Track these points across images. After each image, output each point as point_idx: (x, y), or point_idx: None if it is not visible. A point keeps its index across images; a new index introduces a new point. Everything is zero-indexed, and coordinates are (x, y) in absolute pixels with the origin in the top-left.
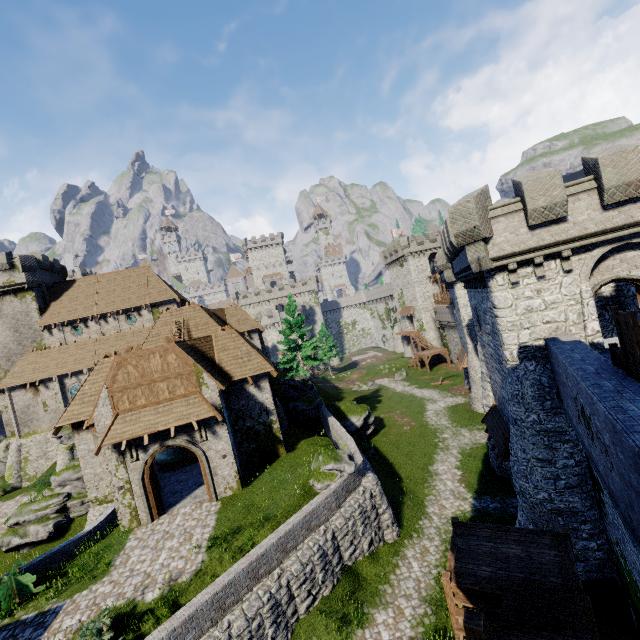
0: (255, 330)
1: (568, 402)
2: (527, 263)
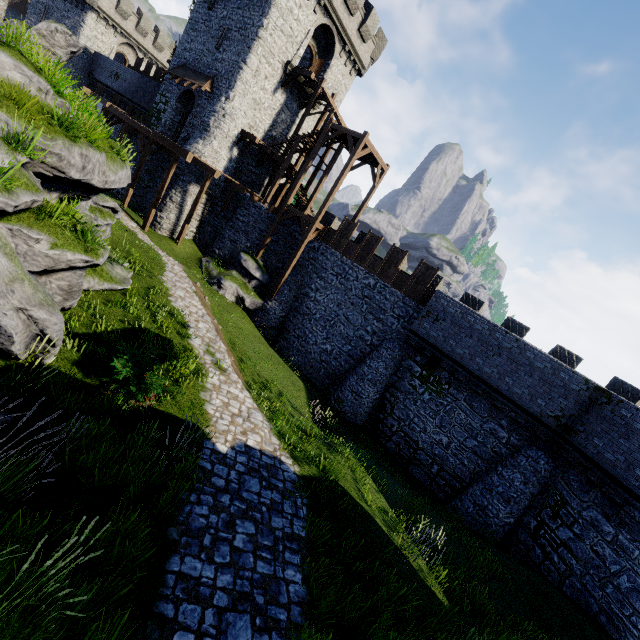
0: None
1: (103, 74)
2: (106, 21)
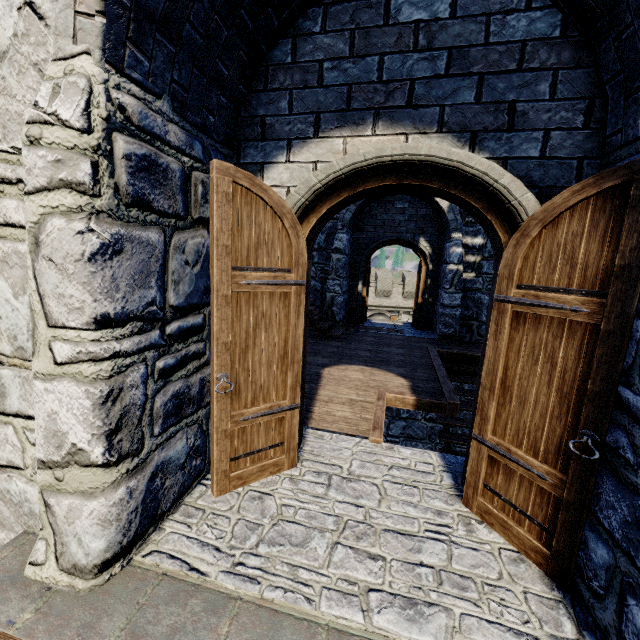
0: None
1: None
2: None
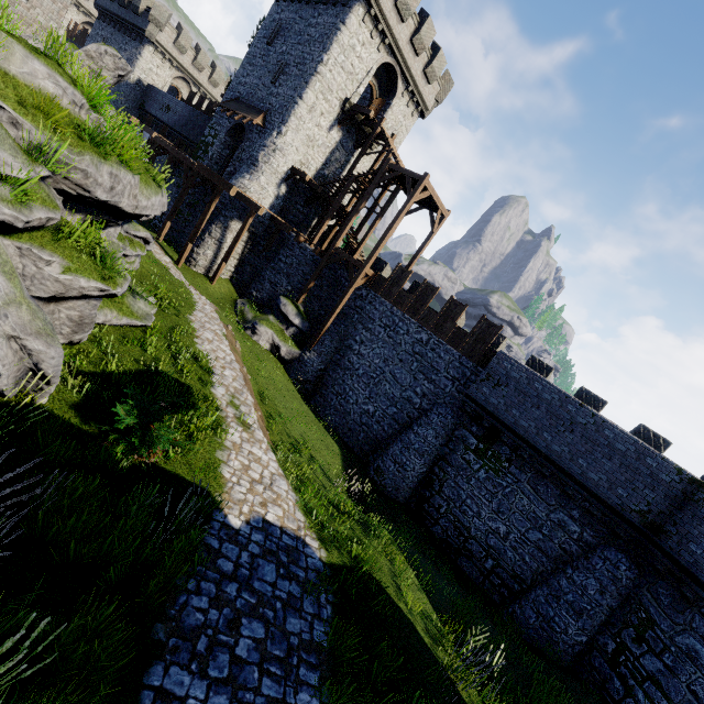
0: None
1: (154, 106)
2: (163, 54)
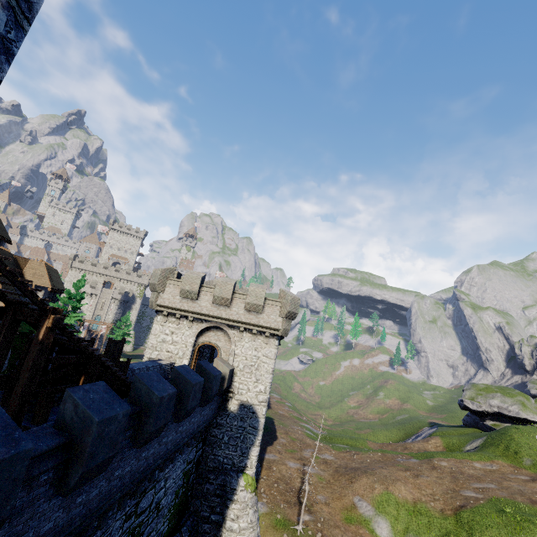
0: (44, 287)
1: None
2: (175, 315)
